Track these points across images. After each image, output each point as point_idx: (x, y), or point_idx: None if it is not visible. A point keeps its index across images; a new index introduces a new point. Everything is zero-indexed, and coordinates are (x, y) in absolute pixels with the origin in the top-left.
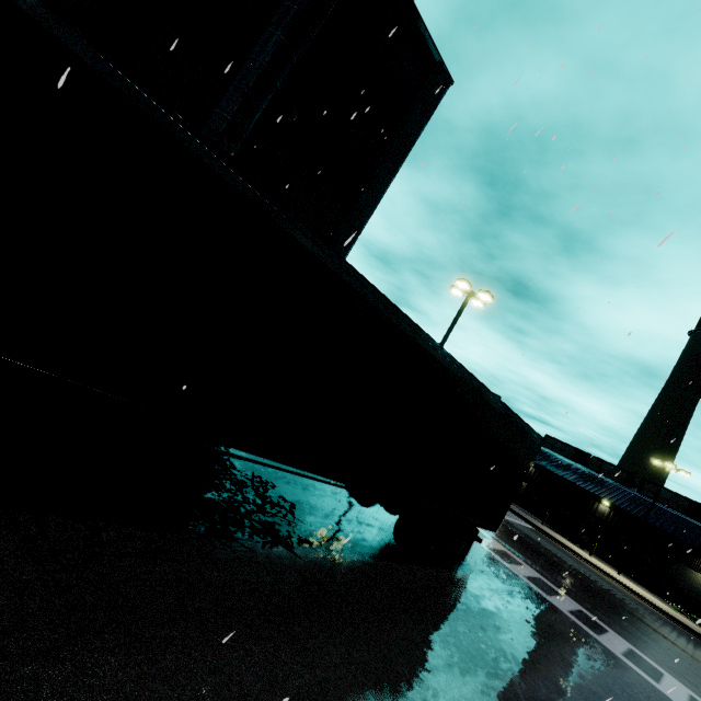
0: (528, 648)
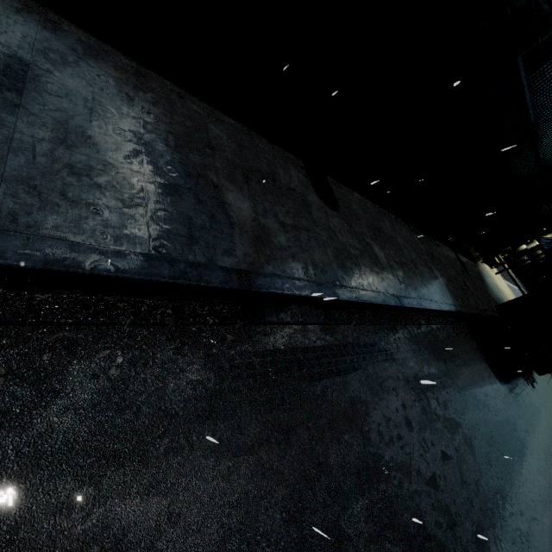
0: None
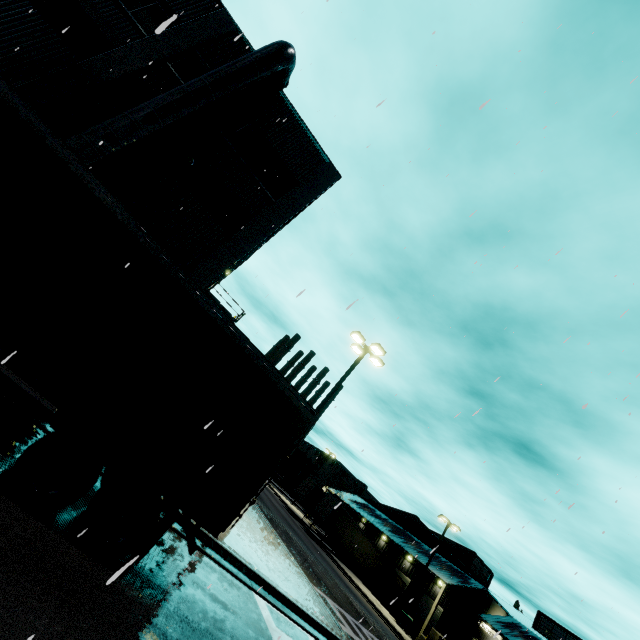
0: None
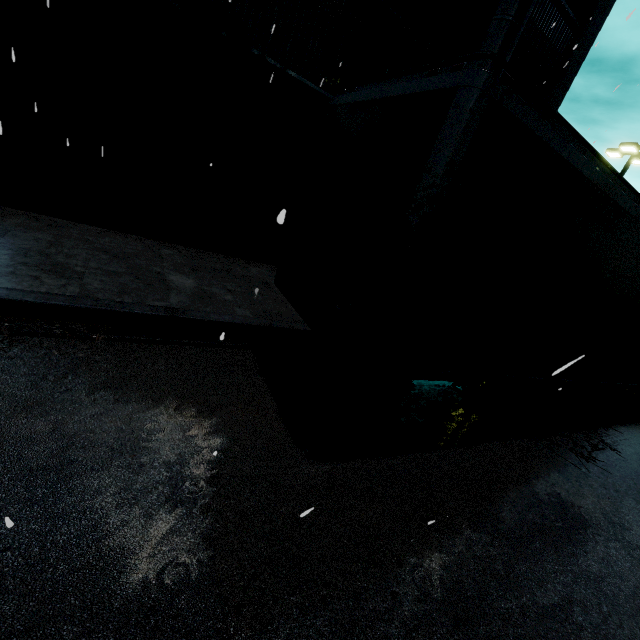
0: None
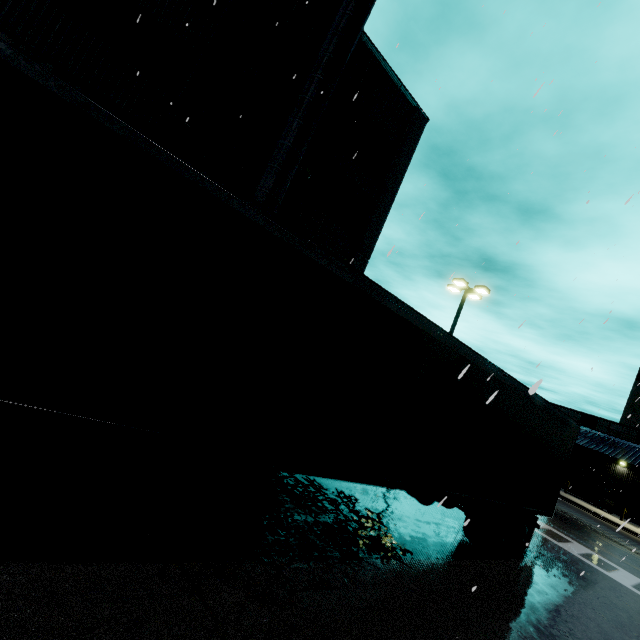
0: (620, 632)
